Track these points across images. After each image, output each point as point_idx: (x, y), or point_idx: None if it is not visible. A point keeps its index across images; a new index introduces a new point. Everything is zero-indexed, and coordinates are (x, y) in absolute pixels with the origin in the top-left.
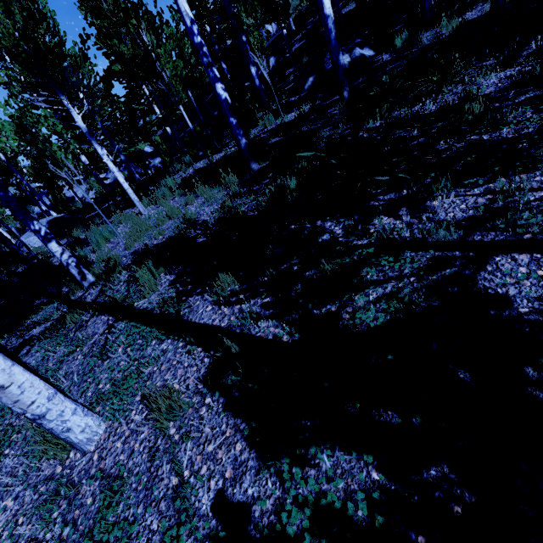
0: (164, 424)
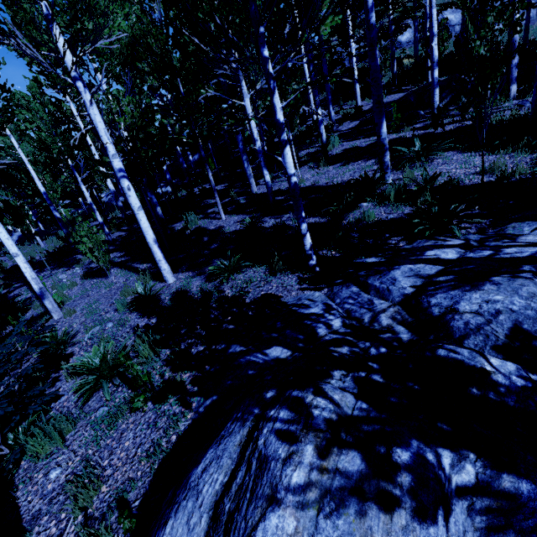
0: None
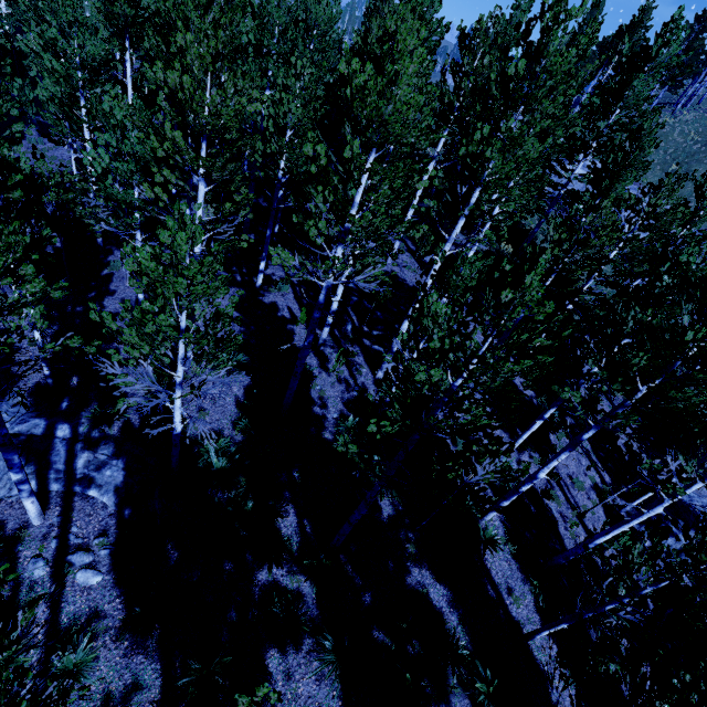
0: None
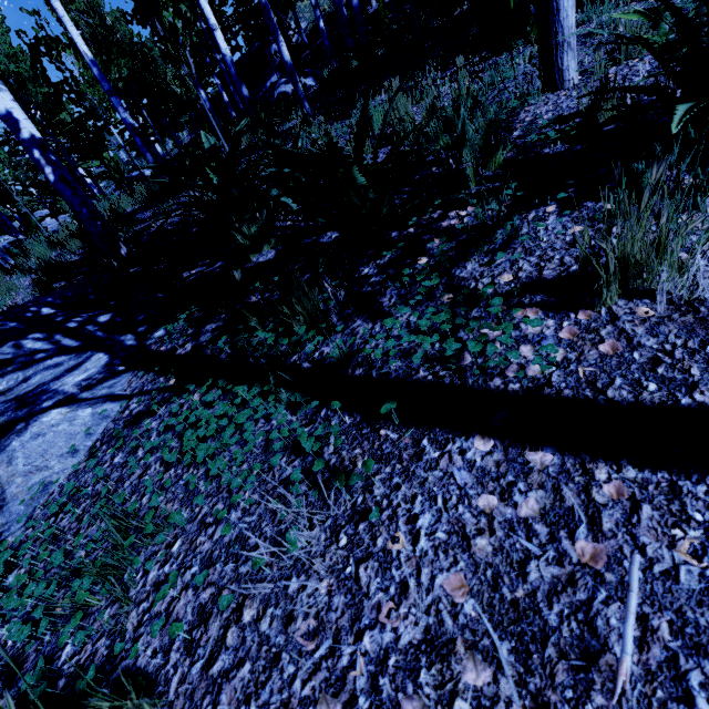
0: (4, 296)
